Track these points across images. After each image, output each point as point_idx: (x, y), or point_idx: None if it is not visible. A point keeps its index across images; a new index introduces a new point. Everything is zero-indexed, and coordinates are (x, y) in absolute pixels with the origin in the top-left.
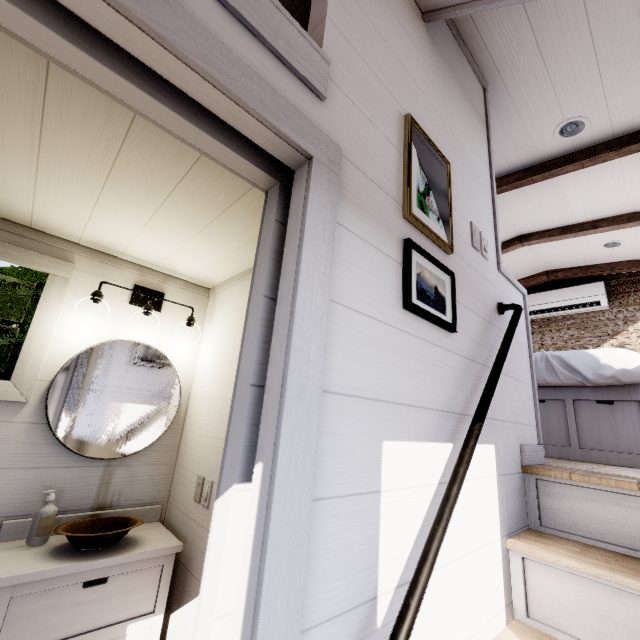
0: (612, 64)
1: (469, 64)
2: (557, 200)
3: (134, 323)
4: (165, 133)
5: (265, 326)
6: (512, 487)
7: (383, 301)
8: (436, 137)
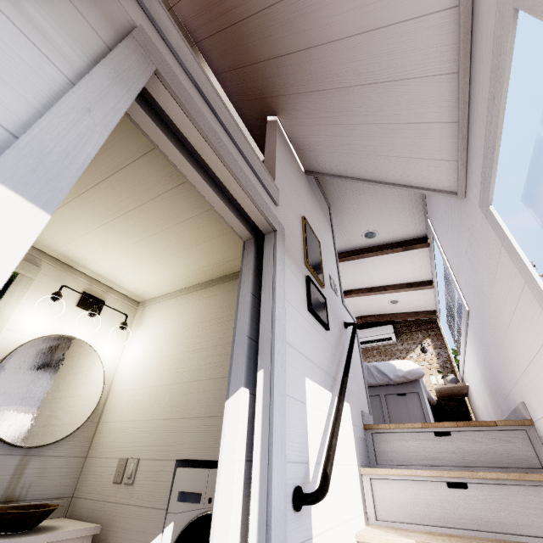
0: (385, 210)
1: (322, 195)
2: (365, 271)
3: (76, 322)
4: (181, 201)
5: (251, 307)
6: (360, 436)
7: (301, 304)
8: (313, 228)
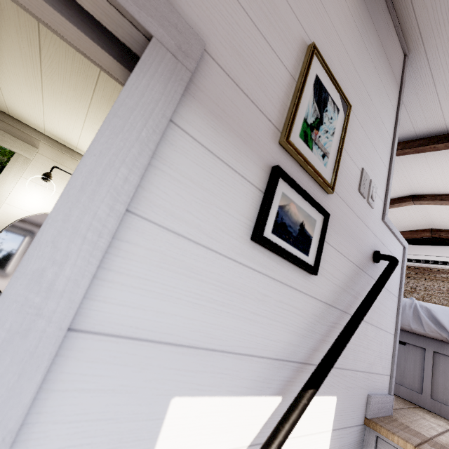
0: None
1: (395, 29)
2: None
3: None
4: None
5: None
6: (348, 441)
7: (224, 228)
8: (342, 78)
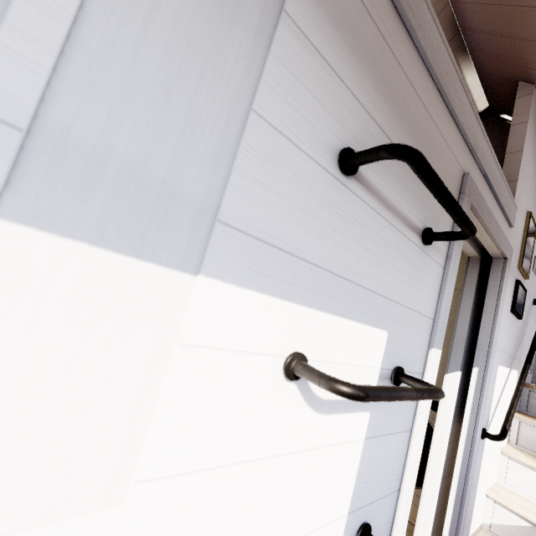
0: None
1: None
2: None
3: None
4: None
5: (469, 318)
6: None
7: (507, 310)
8: (534, 213)
